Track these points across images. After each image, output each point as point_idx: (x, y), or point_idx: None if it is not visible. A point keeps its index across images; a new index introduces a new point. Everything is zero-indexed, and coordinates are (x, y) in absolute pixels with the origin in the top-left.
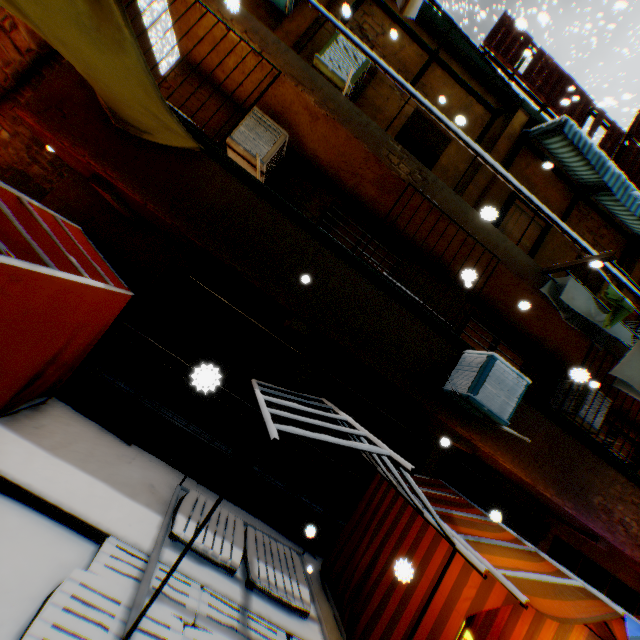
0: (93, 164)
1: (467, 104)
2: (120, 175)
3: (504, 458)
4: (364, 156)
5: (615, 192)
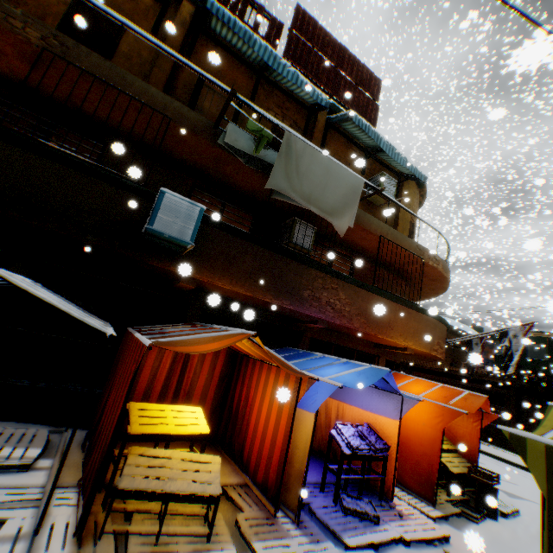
0: None
1: None
2: None
3: (223, 282)
4: None
5: (268, 61)
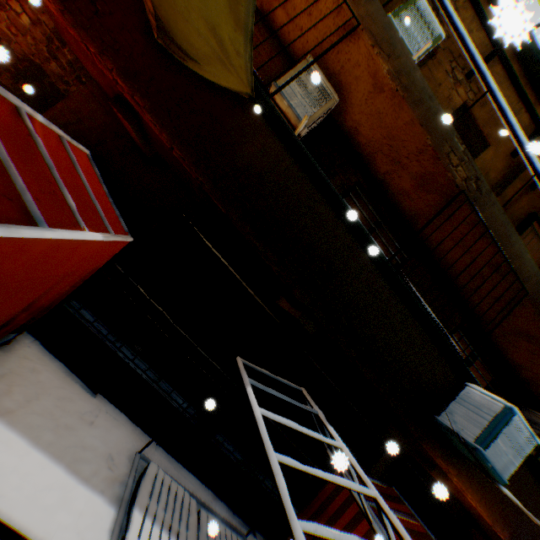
0: (119, 83)
1: (514, 110)
2: (148, 105)
3: (472, 494)
4: (420, 147)
5: None
